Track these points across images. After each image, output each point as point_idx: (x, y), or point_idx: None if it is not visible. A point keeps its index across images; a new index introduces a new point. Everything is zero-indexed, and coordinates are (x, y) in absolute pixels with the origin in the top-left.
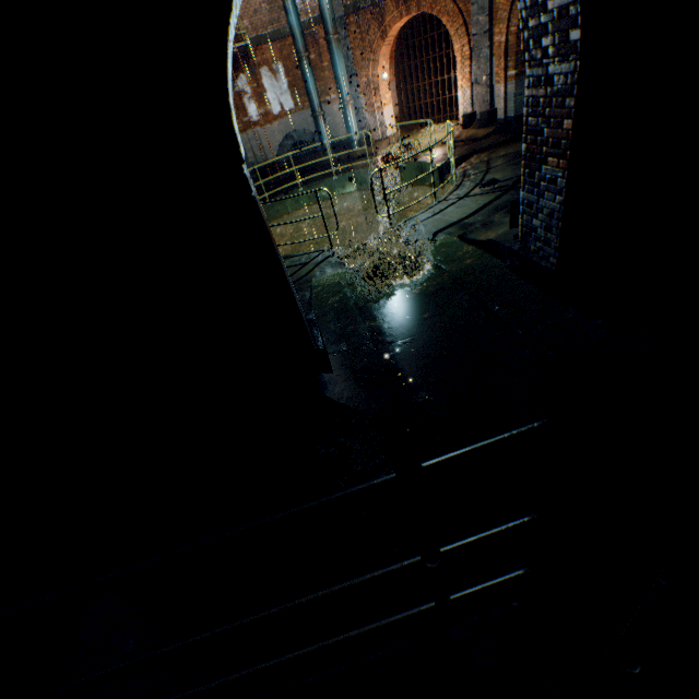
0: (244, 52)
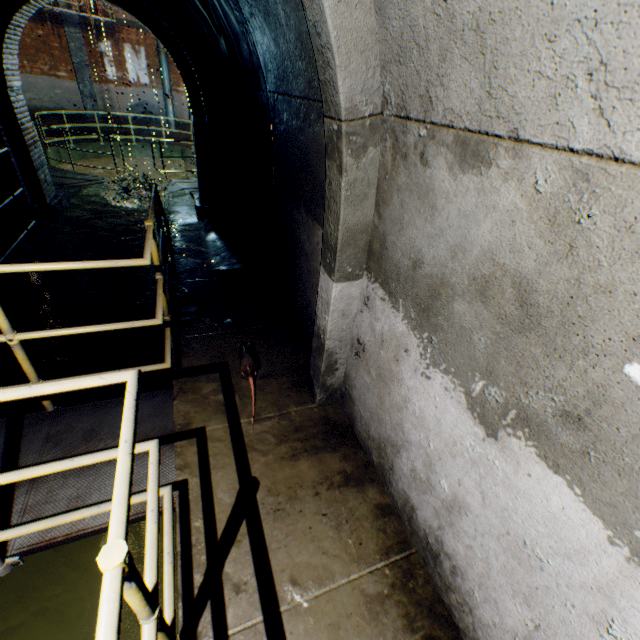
0: (112, 26)
